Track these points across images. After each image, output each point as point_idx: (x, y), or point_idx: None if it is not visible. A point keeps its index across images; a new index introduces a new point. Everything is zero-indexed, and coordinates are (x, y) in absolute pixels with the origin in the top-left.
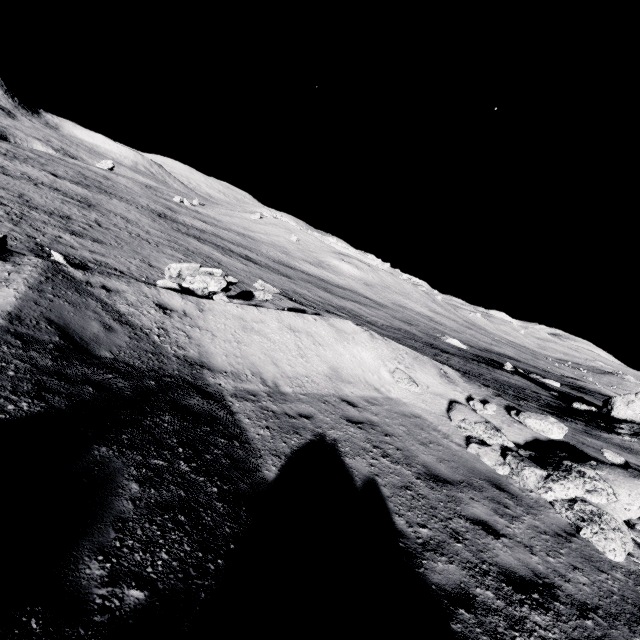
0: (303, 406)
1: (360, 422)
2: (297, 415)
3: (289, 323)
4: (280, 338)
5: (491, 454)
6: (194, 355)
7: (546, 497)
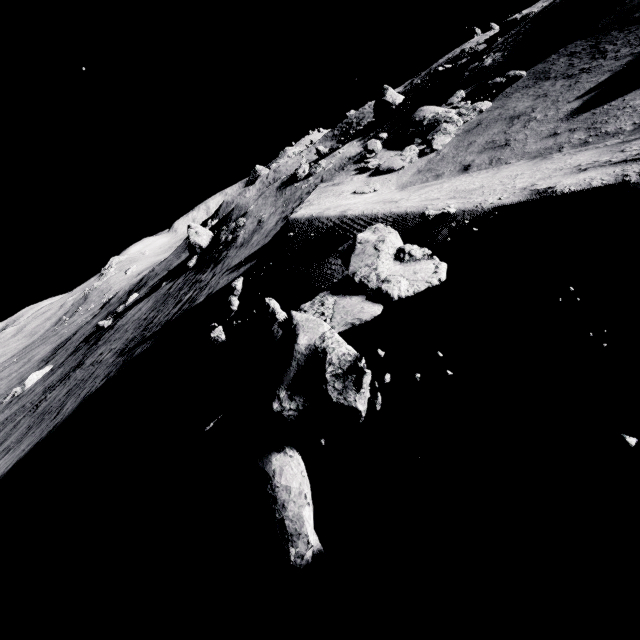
0: (535, 147)
1: (496, 147)
2: (561, 133)
3: (383, 204)
4: (431, 195)
5: (441, 139)
6: (637, 141)
7: (462, 123)
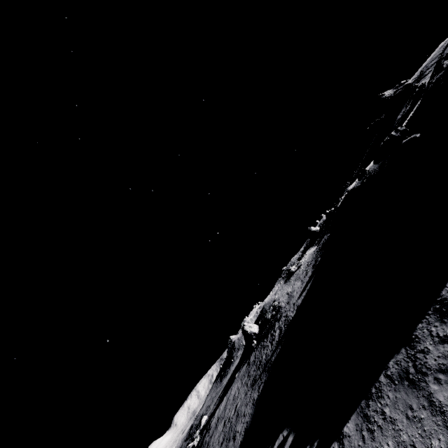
0: None
1: None
2: None
3: None
4: None
5: None
6: None
7: None
